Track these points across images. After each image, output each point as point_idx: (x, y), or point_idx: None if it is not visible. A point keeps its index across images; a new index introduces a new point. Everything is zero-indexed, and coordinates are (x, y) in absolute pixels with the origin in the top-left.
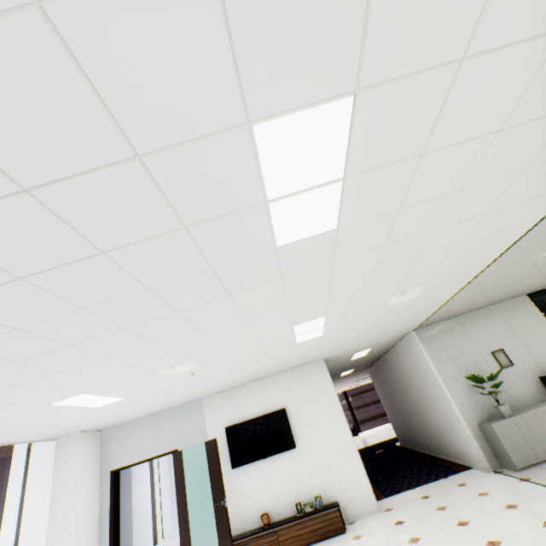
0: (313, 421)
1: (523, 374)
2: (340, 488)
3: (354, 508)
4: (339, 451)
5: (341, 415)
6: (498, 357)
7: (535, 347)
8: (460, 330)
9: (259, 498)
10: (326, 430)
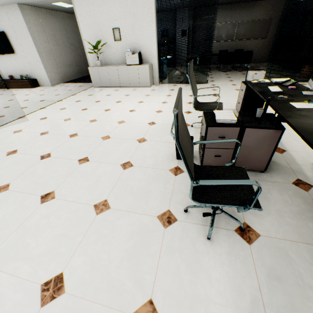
0: (20, 43)
1: (124, 47)
2: (37, 75)
3: (43, 83)
4: (35, 61)
5: (33, 44)
6: (115, 33)
7: (138, 33)
8: (100, 5)
9: (8, 70)
10: (27, 49)
